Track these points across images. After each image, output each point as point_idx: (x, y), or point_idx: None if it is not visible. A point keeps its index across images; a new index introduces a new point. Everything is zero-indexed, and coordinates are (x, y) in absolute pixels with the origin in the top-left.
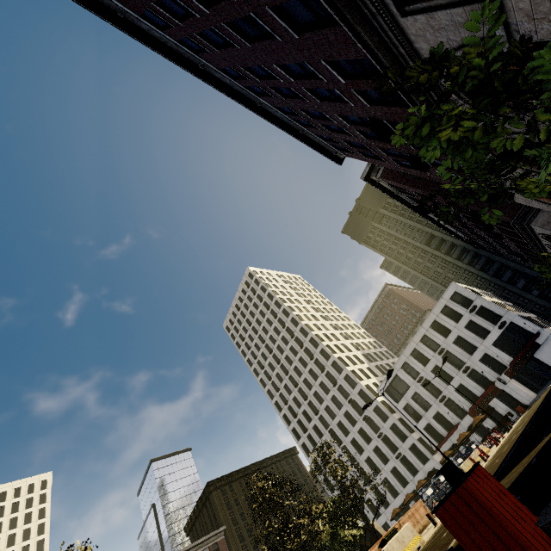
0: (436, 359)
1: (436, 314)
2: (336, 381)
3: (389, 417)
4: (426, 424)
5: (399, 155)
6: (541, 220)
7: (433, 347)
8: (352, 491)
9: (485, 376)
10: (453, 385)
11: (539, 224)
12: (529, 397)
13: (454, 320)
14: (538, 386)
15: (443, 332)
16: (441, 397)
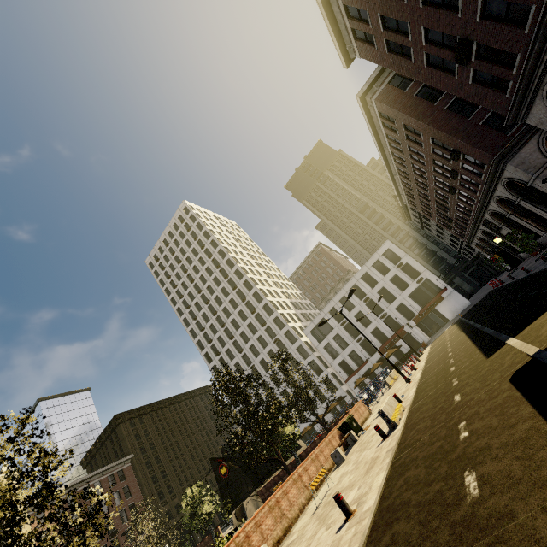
0: (360, 306)
1: (369, 267)
2: (265, 322)
3: (310, 355)
4: (341, 360)
5: (439, 44)
6: (517, 161)
7: (360, 296)
8: (306, 392)
9: (398, 321)
10: (370, 328)
11: (515, 163)
12: (426, 339)
13: (382, 274)
14: (433, 332)
15: (371, 283)
16: (358, 338)
